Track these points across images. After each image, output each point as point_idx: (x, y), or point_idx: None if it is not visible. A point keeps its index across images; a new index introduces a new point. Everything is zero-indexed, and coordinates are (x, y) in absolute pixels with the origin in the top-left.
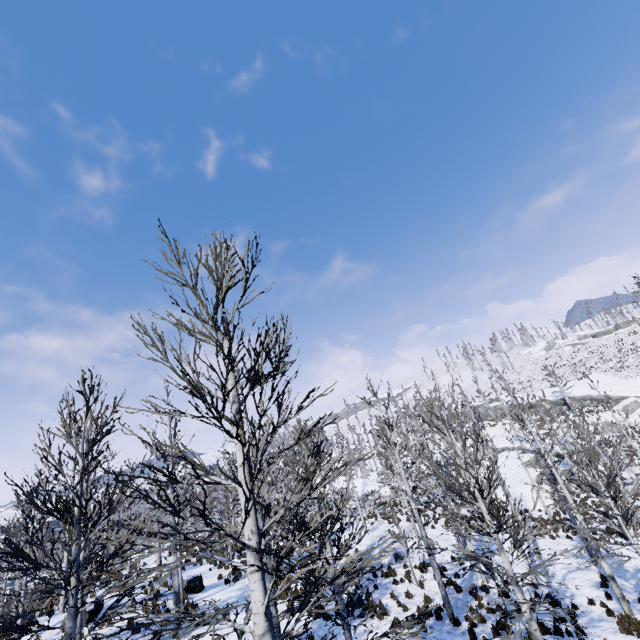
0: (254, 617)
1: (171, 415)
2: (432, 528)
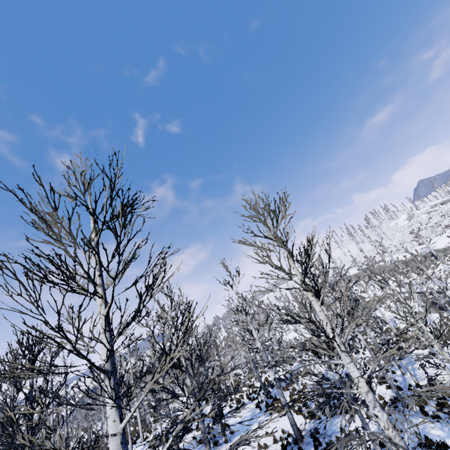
0: (358, 384)
1: (273, 291)
2: (363, 354)
